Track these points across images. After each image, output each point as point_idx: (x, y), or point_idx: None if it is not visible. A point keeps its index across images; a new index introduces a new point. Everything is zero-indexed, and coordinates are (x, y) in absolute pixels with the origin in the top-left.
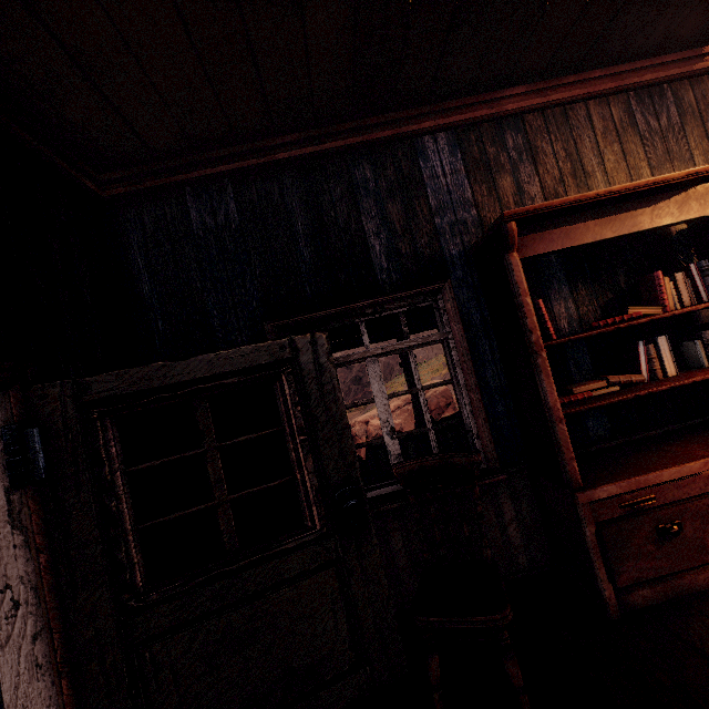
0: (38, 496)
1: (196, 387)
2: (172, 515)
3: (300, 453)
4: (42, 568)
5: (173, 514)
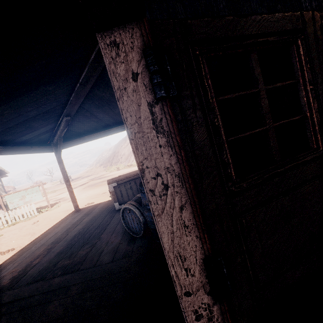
0: (171, 109)
1: (253, 40)
2: (244, 133)
3: (310, 98)
4: (183, 160)
5: (245, 133)
